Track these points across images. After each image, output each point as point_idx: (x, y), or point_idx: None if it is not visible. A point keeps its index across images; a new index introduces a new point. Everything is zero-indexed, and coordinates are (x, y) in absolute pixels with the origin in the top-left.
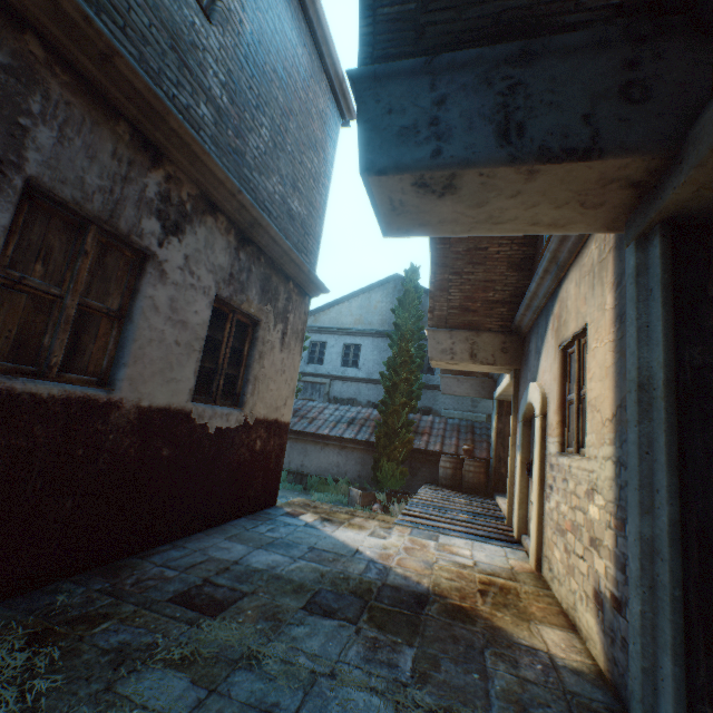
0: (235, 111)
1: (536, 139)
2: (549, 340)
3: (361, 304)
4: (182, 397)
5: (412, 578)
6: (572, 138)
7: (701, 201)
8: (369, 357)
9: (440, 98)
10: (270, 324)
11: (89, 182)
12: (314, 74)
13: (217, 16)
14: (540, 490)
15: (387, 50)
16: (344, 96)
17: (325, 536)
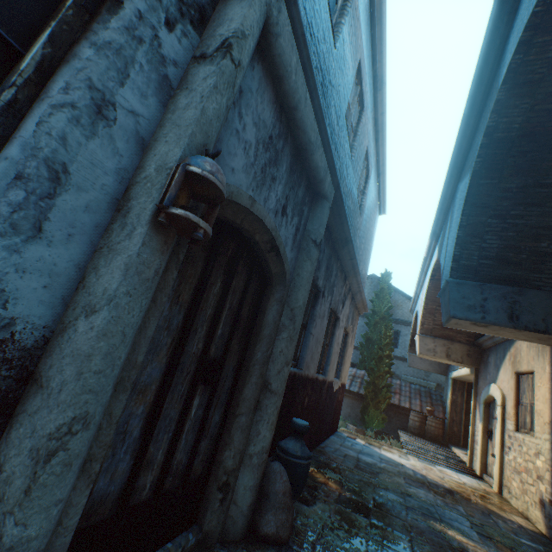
0: (359, 245)
1: (523, 322)
2: (507, 365)
3: None
4: (333, 375)
5: (438, 482)
6: (537, 325)
7: None
8: None
9: (484, 298)
10: (350, 334)
11: (336, 299)
12: (375, 203)
13: (361, 211)
14: (501, 448)
15: (462, 274)
16: (383, 206)
17: (380, 453)
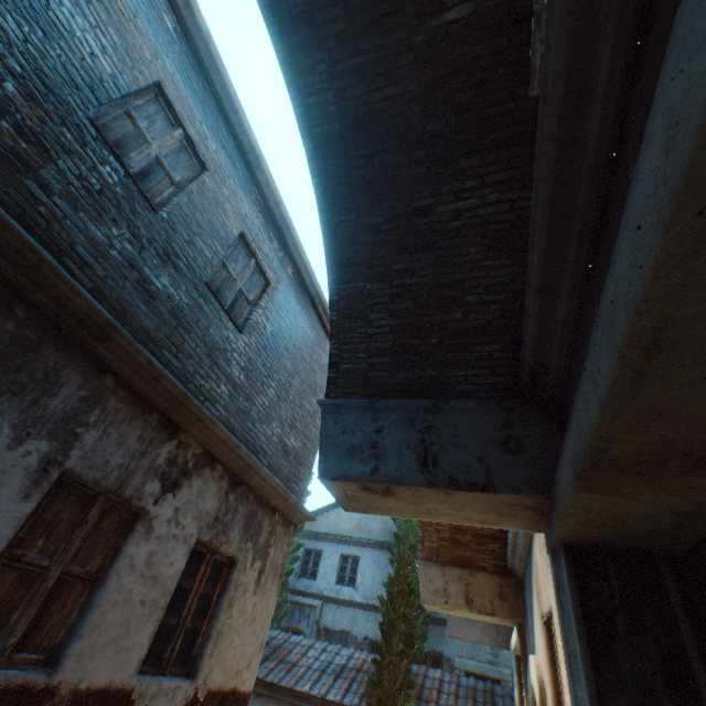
0: (249, 383)
1: (446, 470)
2: (535, 603)
3: None
4: (128, 669)
5: None
6: (472, 473)
7: (582, 536)
8: (368, 572)
9: (379, 427)
10: (247, 563)
11: (113, 462)
12: (319, 342)
13: (248, 328)
14: None
15: (345, 388)
16: None
17: None
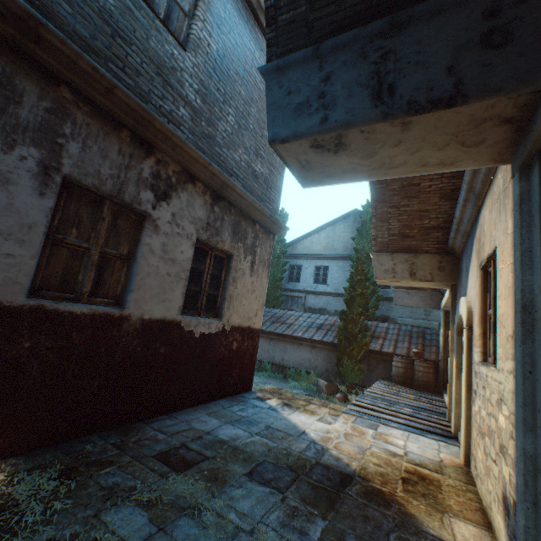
0: (207, 108)
1: (405, 96)
2: (473, 260)
3: (328, 235)
4: (173, 311)
5: (343, 460)
6: (436, 90)
7: None
8: (335, 275)
9: (326, 76)
10: (240, 257)
11: (103, 172)
12: None
13: (191, 45)
14: (467, 394)
15: (286, 47)
16: None
17: (281, 418)
